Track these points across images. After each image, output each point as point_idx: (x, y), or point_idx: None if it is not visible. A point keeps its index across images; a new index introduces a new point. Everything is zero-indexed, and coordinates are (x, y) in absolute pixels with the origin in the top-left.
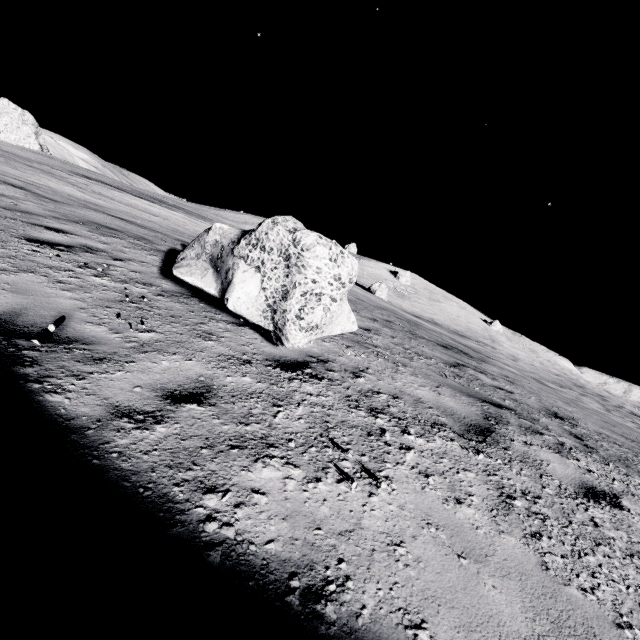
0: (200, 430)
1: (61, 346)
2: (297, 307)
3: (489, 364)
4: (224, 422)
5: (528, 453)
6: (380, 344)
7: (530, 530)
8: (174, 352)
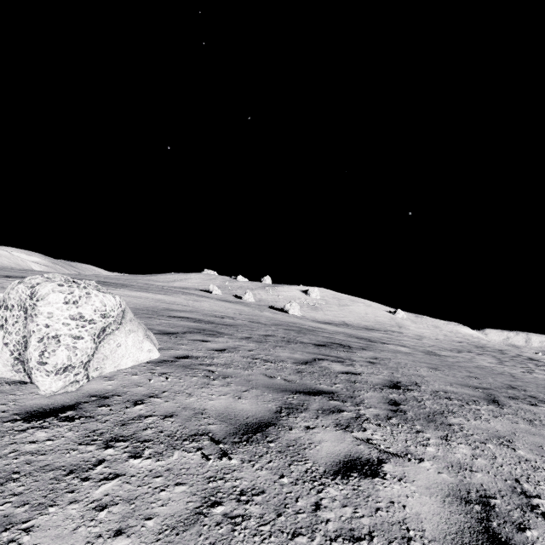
0: None
1: None
2: (37, 354)
3: (368, 350)
4: None
5: (299, 439)
6: (221, 361)
7: (200, 544)
8: None
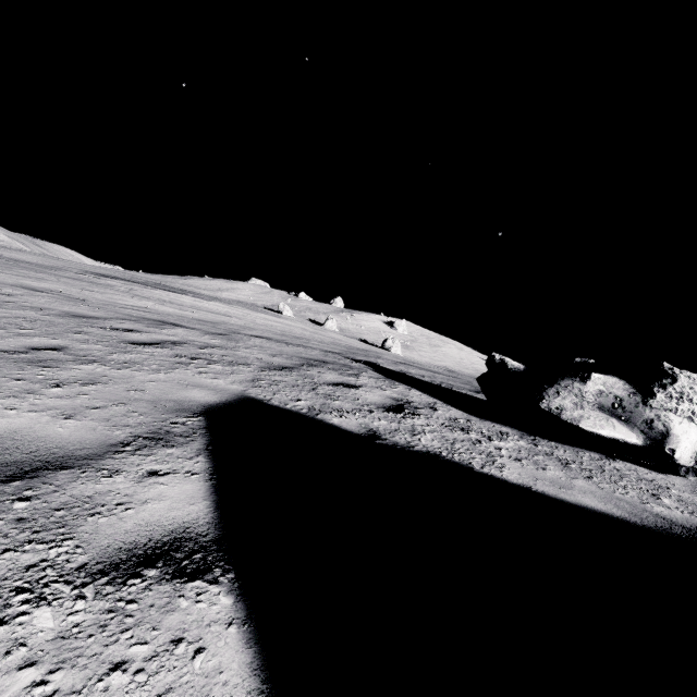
0: None
1: None
2: None
3: None
4: None
5: None
6: None
7: None
8: None
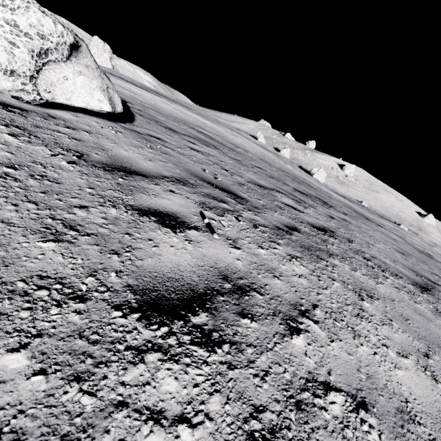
0: None
1: None
2: None
3: (348, 216)
4: None
5: (150, 189)
6: (183, 152)
7: None
8: None
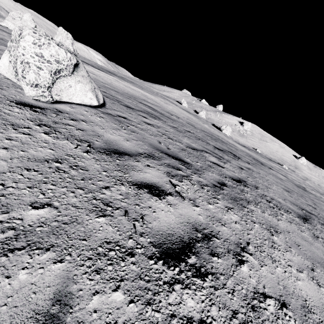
0: None
1: None
2: (20, 70)
3: (250, 164)
4: None
5: (136, 166)
6: (142, 127)
7: (32, 168)
8: None
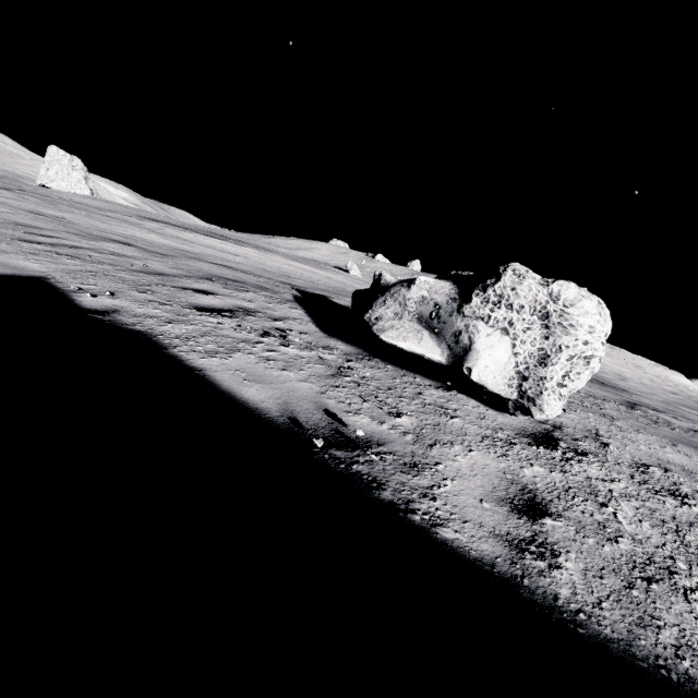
0: (595, 559)
1: (368, 452)
2: (560, 373)
3: (634, 394)
4: (597, 541)
5: None
6: None
7: None
8: (449, 441)
